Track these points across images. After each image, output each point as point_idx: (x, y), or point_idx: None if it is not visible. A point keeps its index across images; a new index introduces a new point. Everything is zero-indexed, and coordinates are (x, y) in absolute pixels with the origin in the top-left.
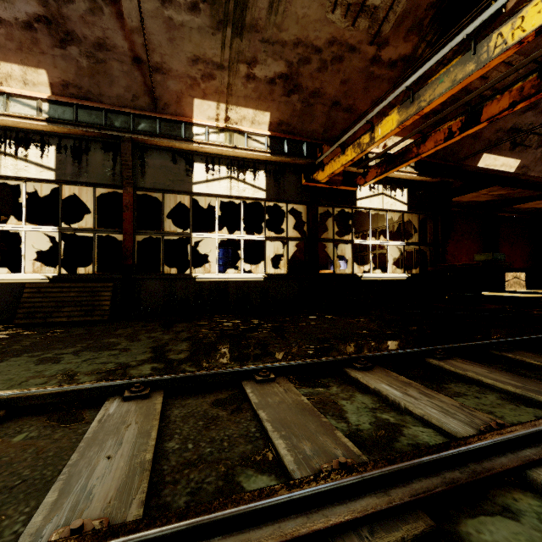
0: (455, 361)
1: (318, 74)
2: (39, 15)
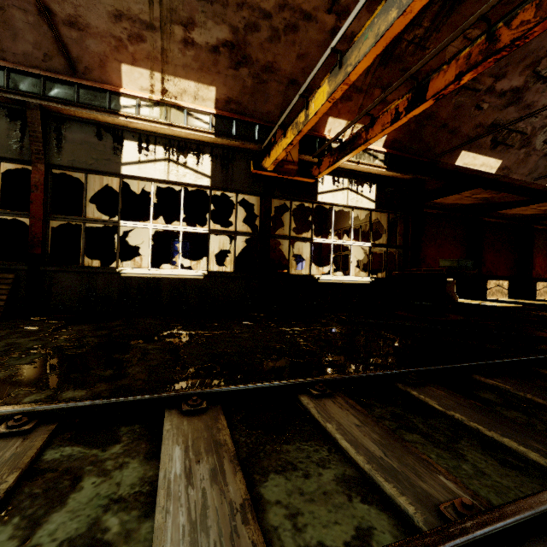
0: (333, 401)
1: (269, 44)
2: None
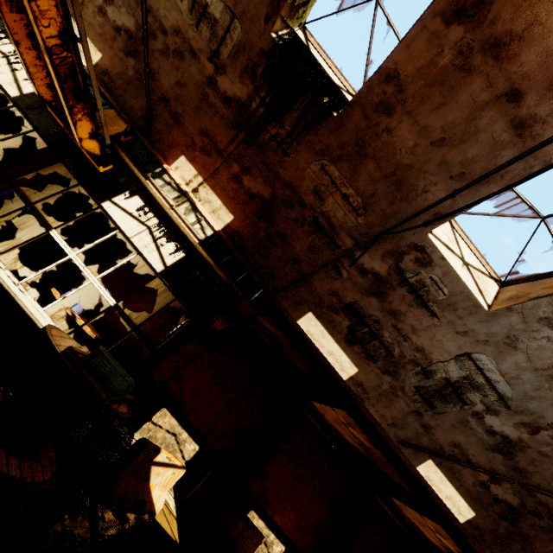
0: None
1: (160, 56)
2: None
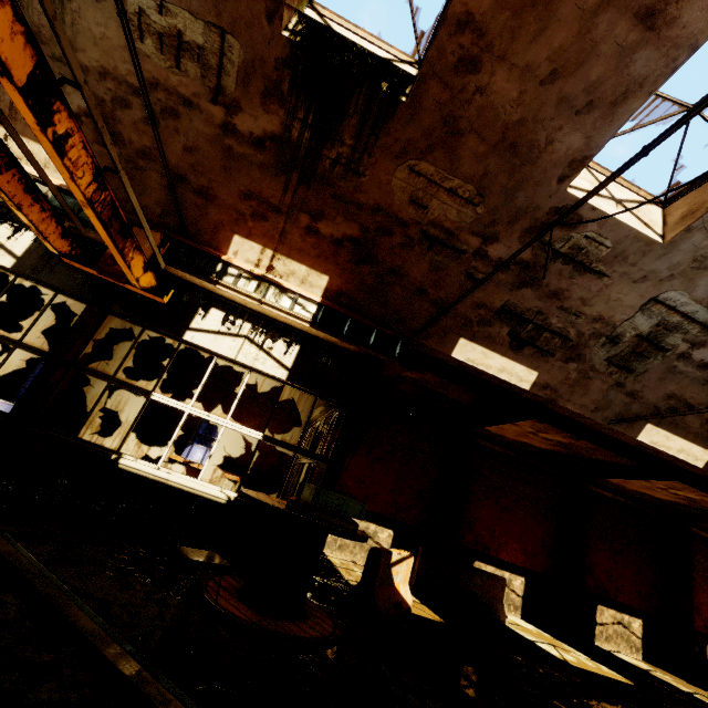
0: None
1: (146, 126)
2: None
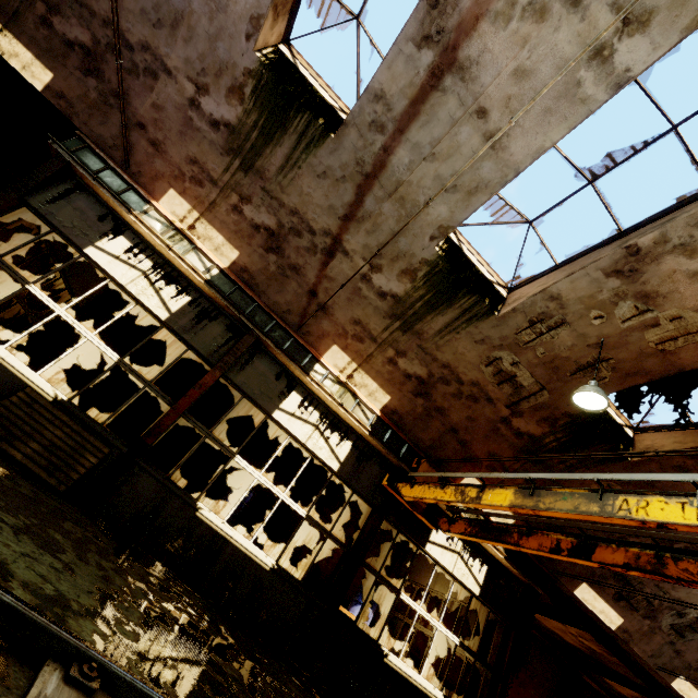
0: None
1: (450, 397)
2: (270, 228)
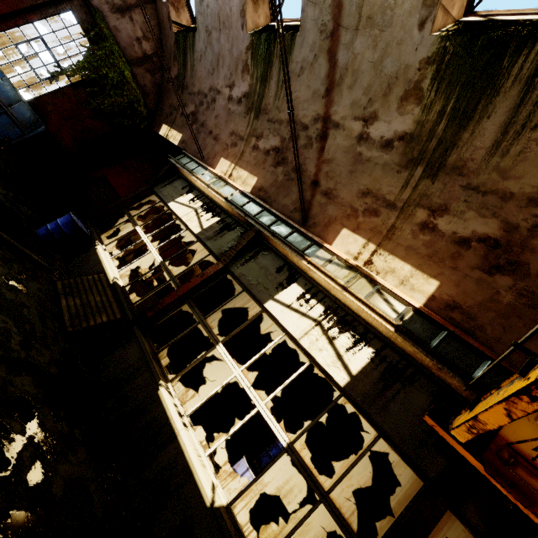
0: None
1: None
2: (276, 147)
